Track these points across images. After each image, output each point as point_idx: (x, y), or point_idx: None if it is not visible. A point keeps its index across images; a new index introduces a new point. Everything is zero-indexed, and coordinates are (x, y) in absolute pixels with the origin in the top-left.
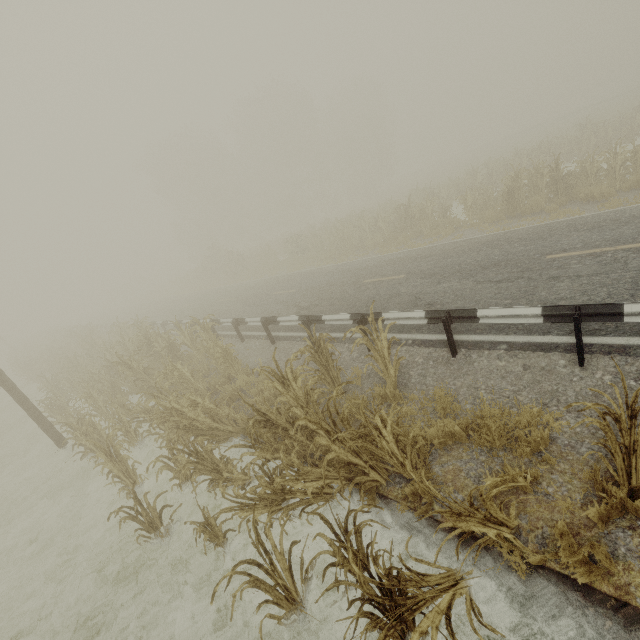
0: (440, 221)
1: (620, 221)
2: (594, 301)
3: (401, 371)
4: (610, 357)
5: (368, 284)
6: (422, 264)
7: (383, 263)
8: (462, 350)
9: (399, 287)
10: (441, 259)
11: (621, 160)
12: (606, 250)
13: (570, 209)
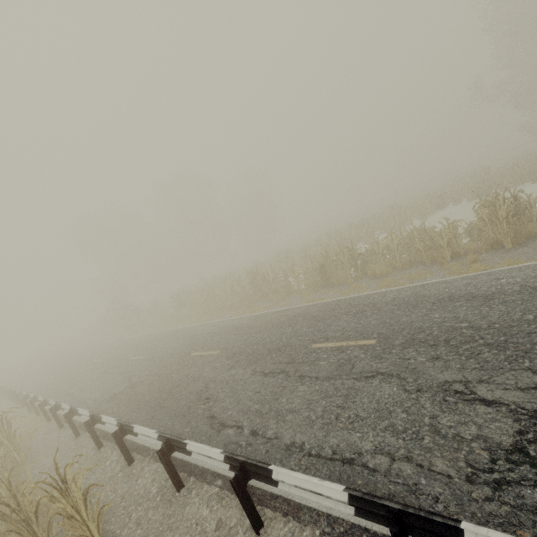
0: (280, 286)
1: (376, 307)
2: (309, 420)
3: (128, 509)
4: (285, 521)
5: (191, 359)
6: (239, 338)
7: (220, 330)
8: (191, 480)
9: (205, 368)
10: (253, 333)
11: (396, 243)
12: (350, 344)
13: (359, 285)
